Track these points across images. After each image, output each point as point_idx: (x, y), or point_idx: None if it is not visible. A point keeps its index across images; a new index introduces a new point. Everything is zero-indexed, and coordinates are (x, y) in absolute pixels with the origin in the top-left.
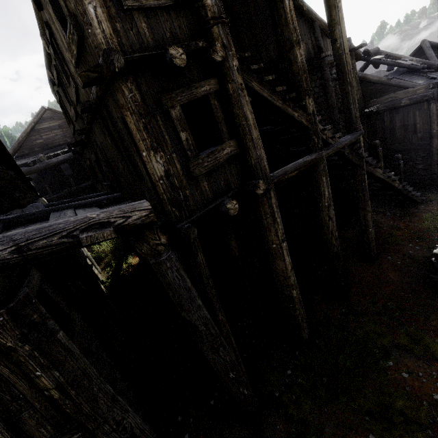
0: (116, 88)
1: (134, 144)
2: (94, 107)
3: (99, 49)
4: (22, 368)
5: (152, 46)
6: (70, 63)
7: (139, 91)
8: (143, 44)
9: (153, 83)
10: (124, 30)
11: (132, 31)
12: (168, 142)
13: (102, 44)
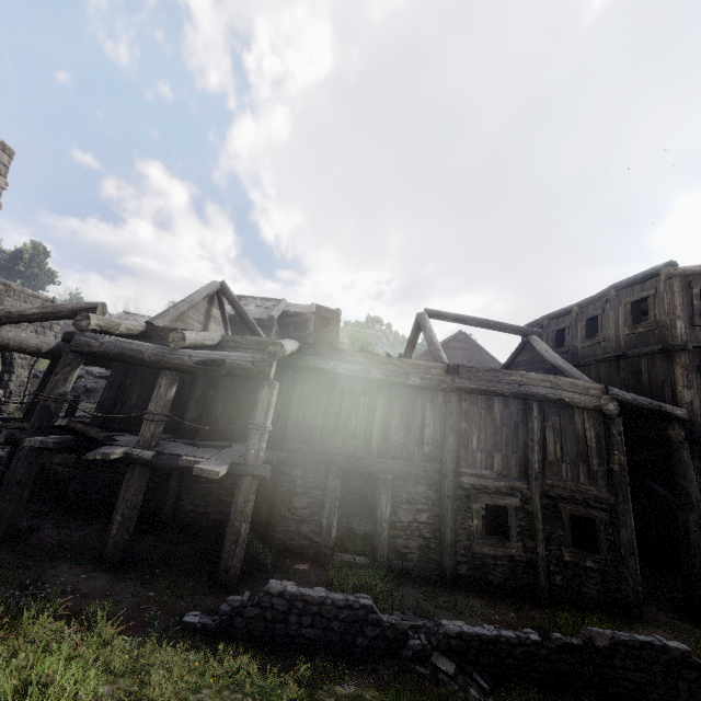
0: (676, 355)
1: (670, 382)
2: (628, 356)
3: (675, 338)
4: (610, 446)
5: (700, 342)
6: (610, 330)
7: (688, 359)
8: (696, 340)
9: (695, 357)
10: (689, 333)
11: (692, 334)
12: (695, 387)
13: (678, 337)
